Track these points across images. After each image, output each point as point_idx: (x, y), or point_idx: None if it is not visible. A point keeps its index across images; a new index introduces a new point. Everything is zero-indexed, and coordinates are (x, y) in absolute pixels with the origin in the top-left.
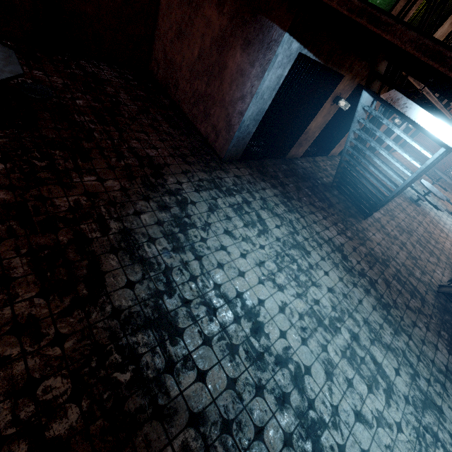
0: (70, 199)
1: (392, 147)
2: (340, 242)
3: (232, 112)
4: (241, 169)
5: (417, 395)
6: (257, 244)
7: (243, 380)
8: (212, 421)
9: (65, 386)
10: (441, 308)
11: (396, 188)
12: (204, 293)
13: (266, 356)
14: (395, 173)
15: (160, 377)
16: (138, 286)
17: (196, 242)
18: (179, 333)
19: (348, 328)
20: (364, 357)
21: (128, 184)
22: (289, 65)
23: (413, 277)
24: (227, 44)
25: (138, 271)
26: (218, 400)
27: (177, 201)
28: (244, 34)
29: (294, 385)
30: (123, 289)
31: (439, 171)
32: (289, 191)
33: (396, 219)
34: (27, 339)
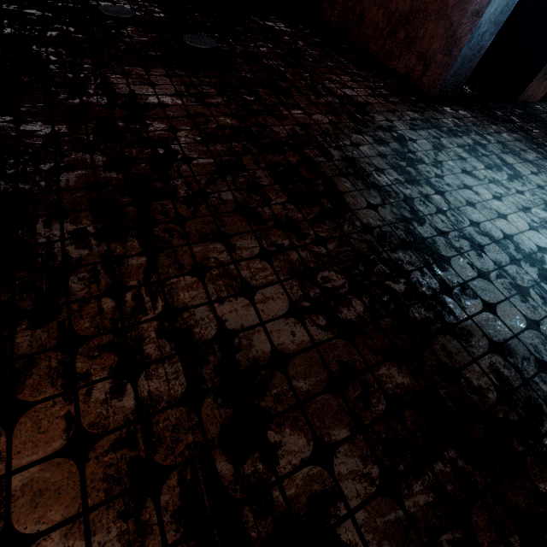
0: (286, 128)
1: None
2: None
3: (458, 19)
4: (459, 111)
5: None
6: (511, 189)
7: None
8: (522, 356)
9: (341, 281)
10: None
11: None
12: (460, 228)
13: None
14: None
15: (438, 297)
16: (380, 209)
17: (431, 178)
18: (444, 260)
19: None
20: None
21: (335, 119)
22: None
23: None
24: None
25: (376, 196)
26: (521, 337)
27: (393, 137)
28: None
29: None
30: (366, 209)
31: None
32: (536, 137)
33: None
34: (292, 235)
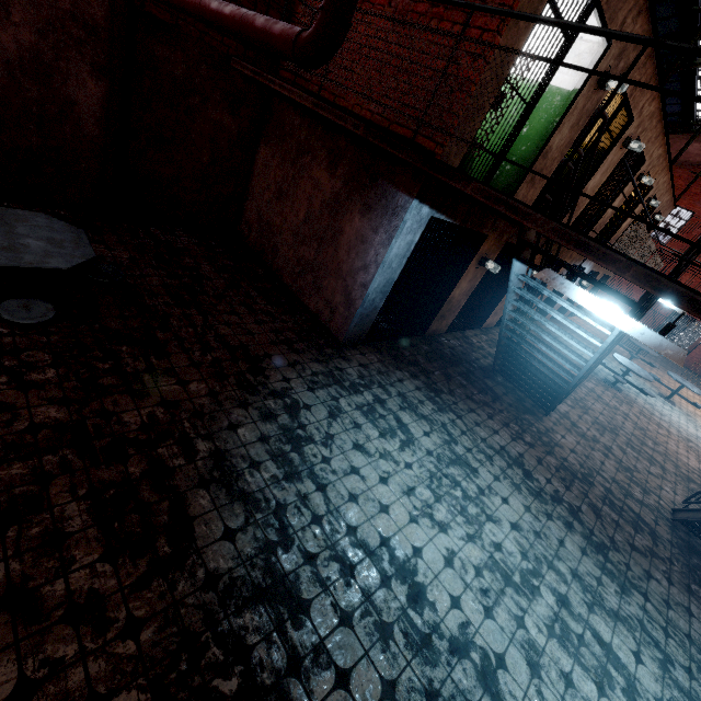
0: (143, 412)
1: (566, 311)
2: (518, 452)
3: (351, 284)
4: (368, 354)
5: (676, 696)
6: (401, 462)
7: (405, 682)
8: None
9: None
10: (683, 547)
11: (579, 372)
12: (334, 542)
13: (435, 639)
14: (573, 352)
15: (282, 683)
16: (240, 536)
17: (316, 464)
18: (303, 608)
19: (550, 586)
20: (582, 633)
21: (219, 386)
22: (420, 230)
23: (632, 498)
24: (341, 208)
25: (239, 513)
26: None
27: (285, 406)
28: (362, 198)
29: (484, 689)
30: (219, 541)
31: (637, 340)
32: (436, 381)
33: (591, 413)
34: (87, 629)
